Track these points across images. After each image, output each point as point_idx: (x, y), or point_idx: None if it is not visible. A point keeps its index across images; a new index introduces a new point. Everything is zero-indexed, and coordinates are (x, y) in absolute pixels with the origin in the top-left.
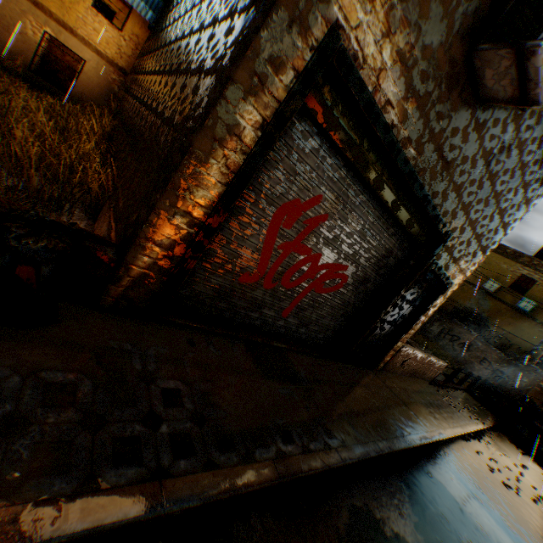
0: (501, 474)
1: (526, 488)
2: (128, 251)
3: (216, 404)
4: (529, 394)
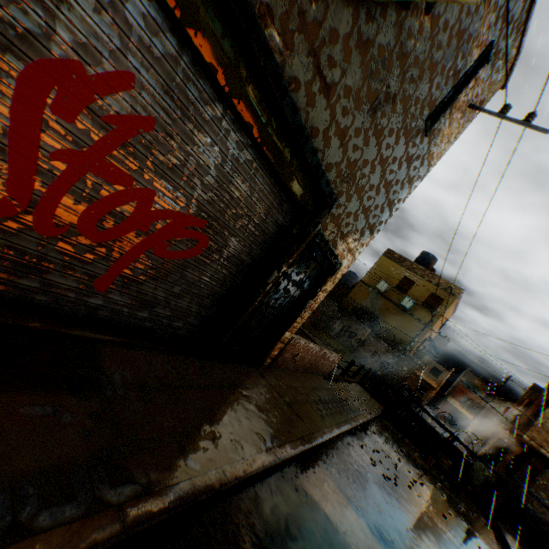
0: (383, 465)
1: (404, 474)
2: None
3: None
4: (409, 382)
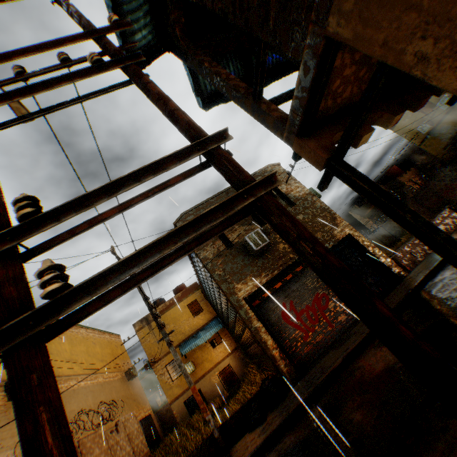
0: None
1: None
2: (278, 369)
3: (325, 367)
4: None
